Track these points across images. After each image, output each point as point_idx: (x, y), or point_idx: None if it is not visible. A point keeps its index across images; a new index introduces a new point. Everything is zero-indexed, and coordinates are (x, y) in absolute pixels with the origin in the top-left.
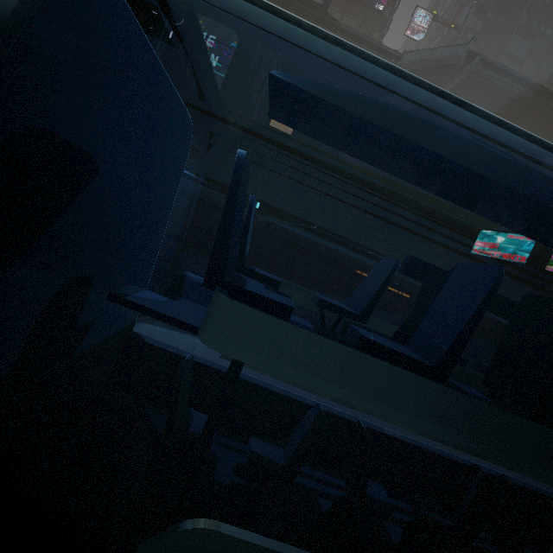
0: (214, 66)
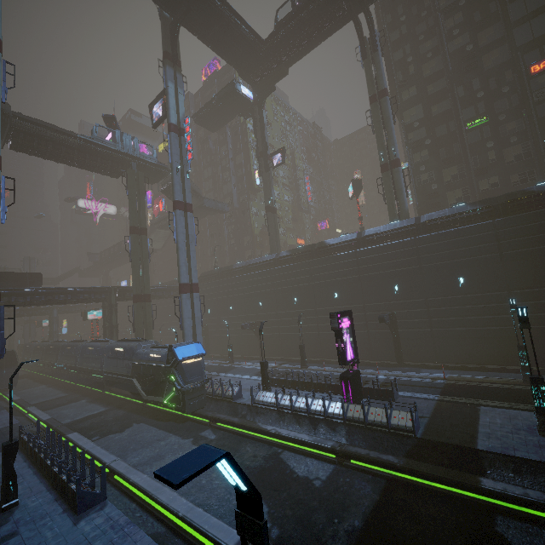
0: None
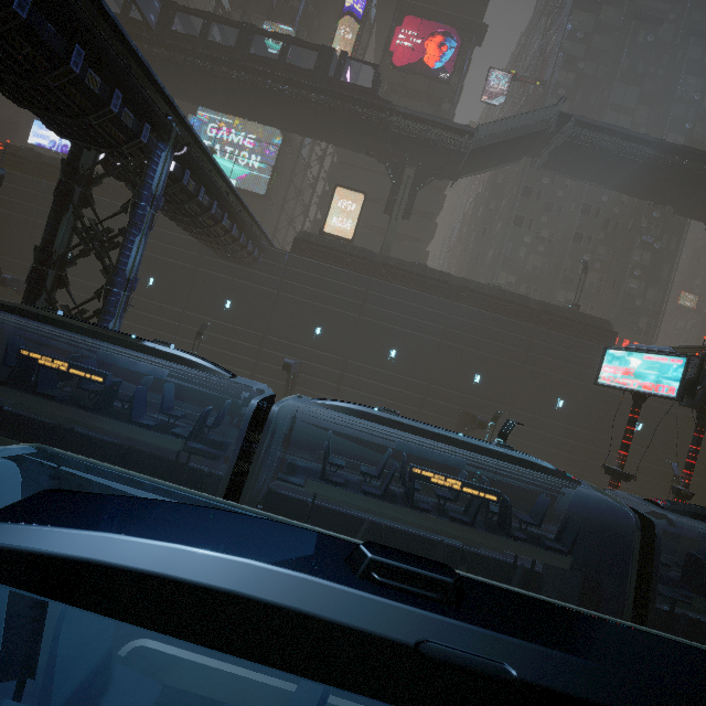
0: (256, 168)
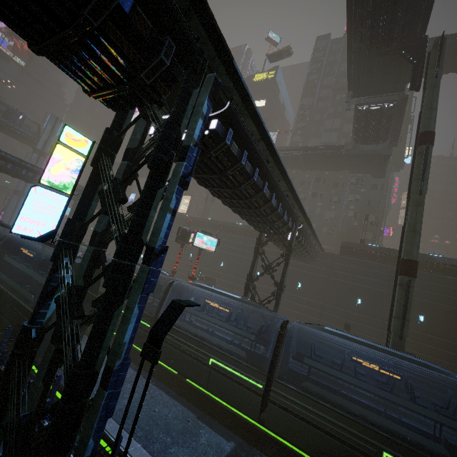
0: None
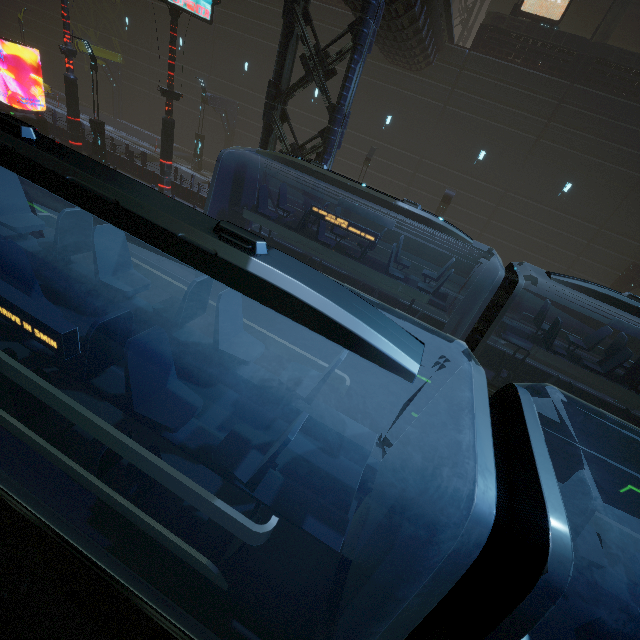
0: None
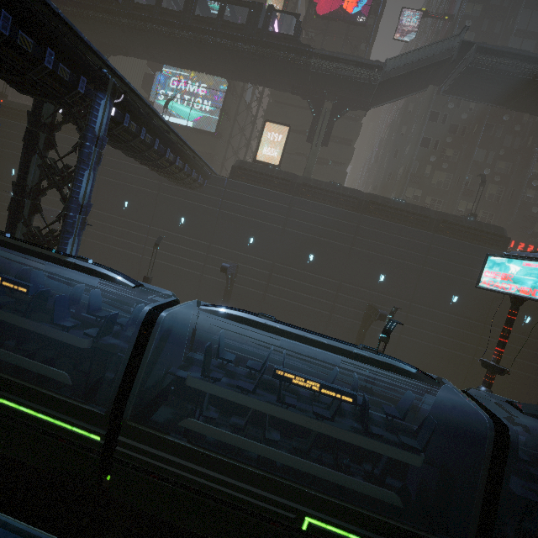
0: (208, 111)
